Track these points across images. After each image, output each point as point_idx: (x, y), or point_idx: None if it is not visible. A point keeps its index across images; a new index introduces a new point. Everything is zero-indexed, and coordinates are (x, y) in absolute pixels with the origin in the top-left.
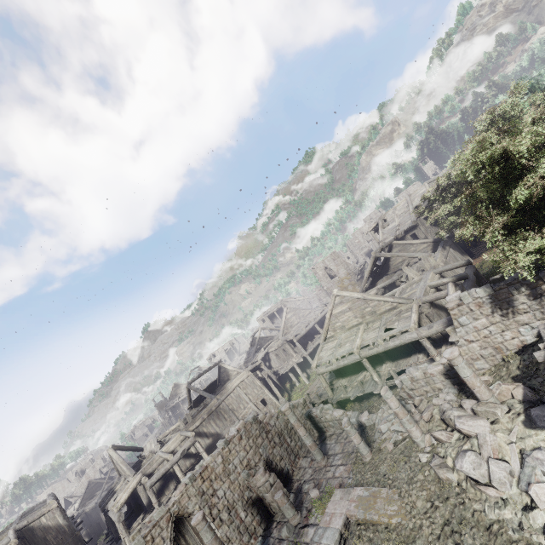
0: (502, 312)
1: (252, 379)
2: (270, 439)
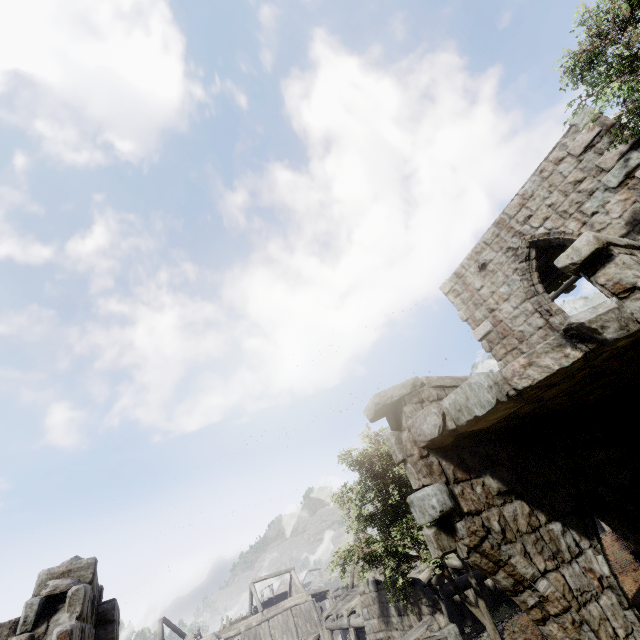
0: (385, 618)
1: (310, 607)
2: None
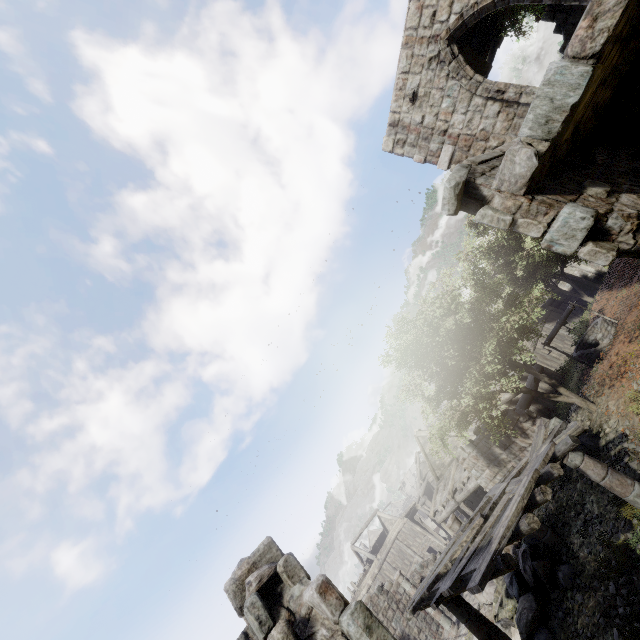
0: (494, 462)
1: (410, 526)
2: (402, 610)
